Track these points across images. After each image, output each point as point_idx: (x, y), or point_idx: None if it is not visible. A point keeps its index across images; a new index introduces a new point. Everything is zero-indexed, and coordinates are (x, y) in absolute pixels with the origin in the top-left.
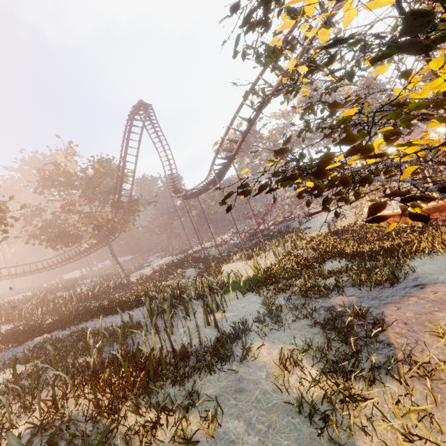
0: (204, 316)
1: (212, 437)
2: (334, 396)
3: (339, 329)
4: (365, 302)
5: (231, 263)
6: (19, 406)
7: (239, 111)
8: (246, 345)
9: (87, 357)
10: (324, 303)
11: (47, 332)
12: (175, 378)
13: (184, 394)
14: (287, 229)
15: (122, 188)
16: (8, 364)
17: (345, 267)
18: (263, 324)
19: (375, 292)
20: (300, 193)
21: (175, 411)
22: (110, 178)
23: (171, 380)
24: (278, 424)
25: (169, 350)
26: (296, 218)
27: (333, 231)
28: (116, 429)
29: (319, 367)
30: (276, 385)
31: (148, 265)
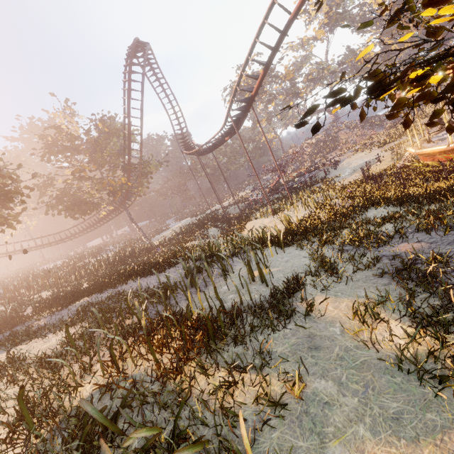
0: (244, 272)
1: (302, 399)
2: (438, 352)
3: (414, 278)
4: (440, 248)
5: (255, 220)
6: (80, 367)
7: (259, 34)
8: (306, 300)
9: (132, 317)
10: (386, 252)
11: (86, 296)
12: (237, 337)
13: (250, 353)
14: (312, 180)
15: (131, 148)
16: (57, 327)
17: (397, 212)
18: (321, 277)
19: (450, 236)
20: (392, 109)
21: (248, 371)
22: (116, 139)
23: (232, 339)
24: (376, 384)
25: (222, 309)
26: (319, 168)
27: (368, 176)
28: (190, 391)
29: (404, 320)
30: (362, 342)
31: (167, 228)
